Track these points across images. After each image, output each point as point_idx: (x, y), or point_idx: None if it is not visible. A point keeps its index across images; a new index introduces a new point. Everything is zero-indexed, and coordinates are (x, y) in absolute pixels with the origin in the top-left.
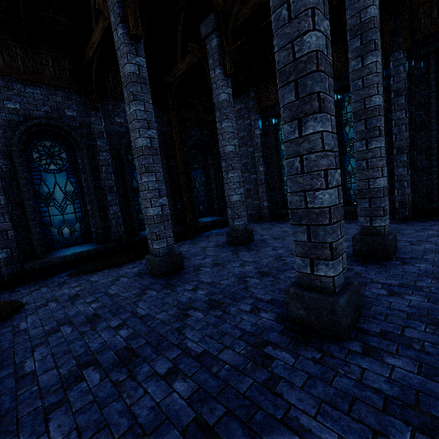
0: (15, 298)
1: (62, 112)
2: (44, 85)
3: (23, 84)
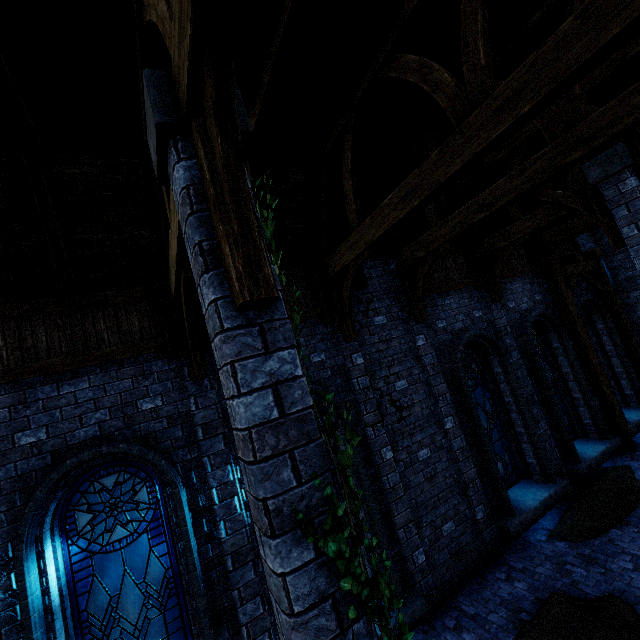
0: (564, 588)
1: (471, 316)
2: (454, 291)
3: (442, 297)
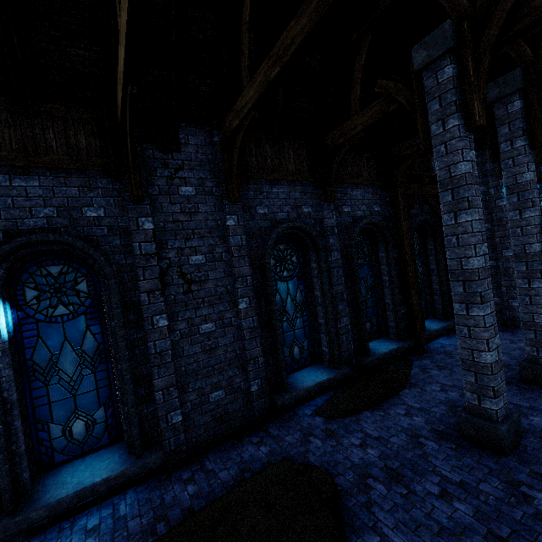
0: (295, 455)
1: (299, 210)
2: (286, 182)
3: (270, 185)
